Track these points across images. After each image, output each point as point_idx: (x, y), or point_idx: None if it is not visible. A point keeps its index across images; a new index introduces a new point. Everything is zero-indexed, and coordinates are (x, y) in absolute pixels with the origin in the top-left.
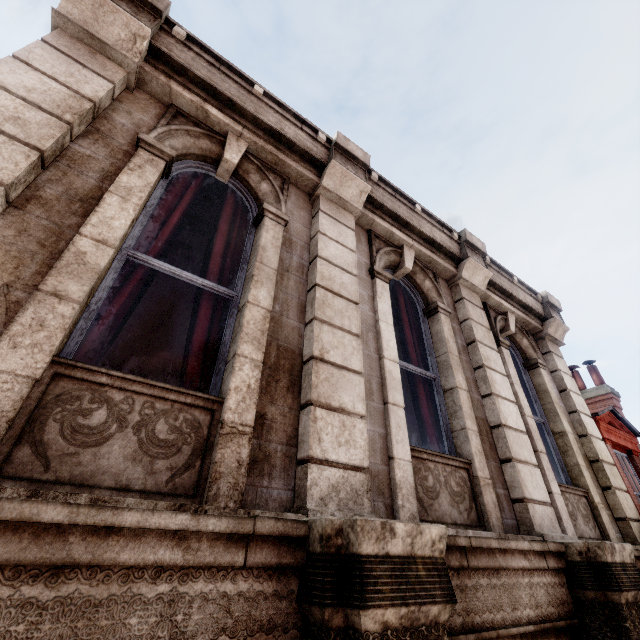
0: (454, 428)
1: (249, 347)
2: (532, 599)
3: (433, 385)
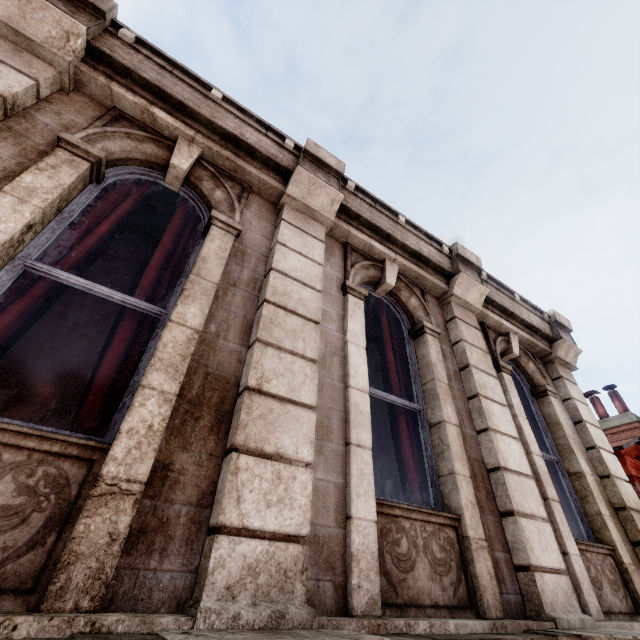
0: (441, 472)
1: (160, 376)
2: None
3: (418, 418)
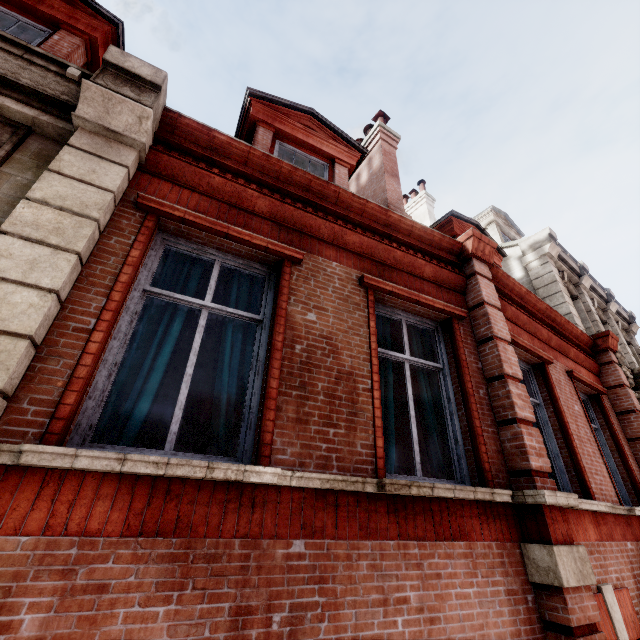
0: None
1: None
2: None
3: None
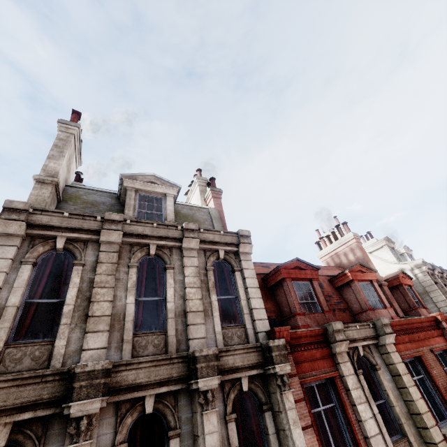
0: None
1: None
2: None
3: None
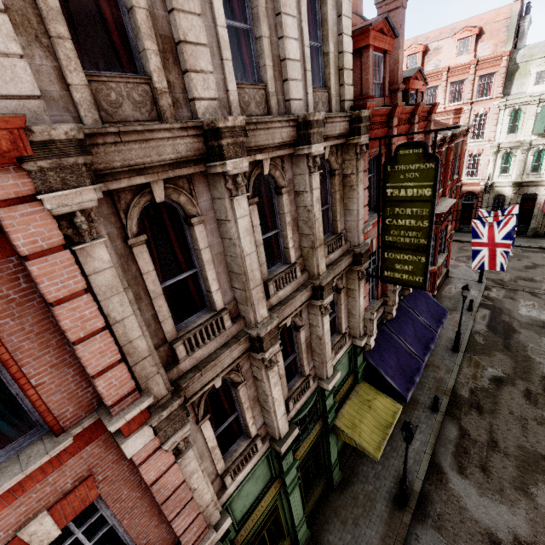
0: (260, 65)
1: (149, 43)
2: (281, 137)
3: (250, 34)
